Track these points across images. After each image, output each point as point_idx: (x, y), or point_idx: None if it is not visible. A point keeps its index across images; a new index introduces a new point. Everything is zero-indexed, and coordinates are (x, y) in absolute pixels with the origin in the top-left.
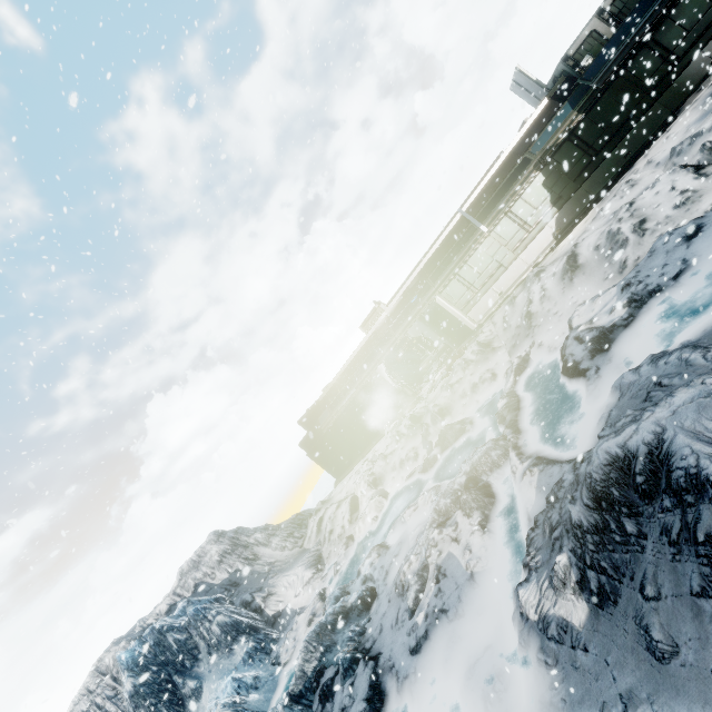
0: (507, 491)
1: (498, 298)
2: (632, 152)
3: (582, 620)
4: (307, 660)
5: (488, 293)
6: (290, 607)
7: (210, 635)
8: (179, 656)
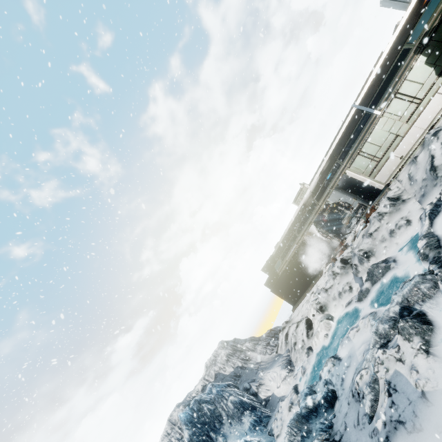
0: None
1: (400, 161)
2: None
3: None
4: (291, 441)
5: (390, 159)
6: (275, 395)
7: (227, 408)
8: (211, 420)
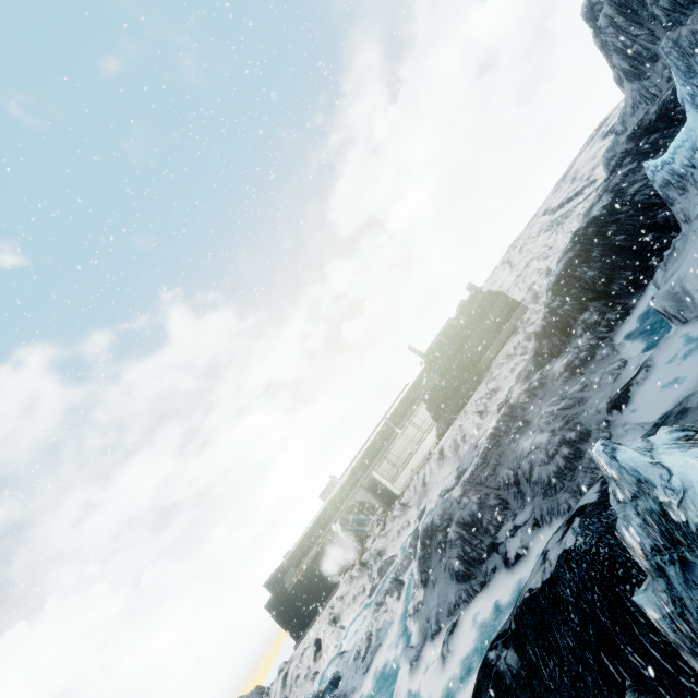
0: (411, 580)
1: (411, 473)
2: (466, 396)
3: (423, 596)
4: None
5: (405, 470)
6: None
7: None
8: None
